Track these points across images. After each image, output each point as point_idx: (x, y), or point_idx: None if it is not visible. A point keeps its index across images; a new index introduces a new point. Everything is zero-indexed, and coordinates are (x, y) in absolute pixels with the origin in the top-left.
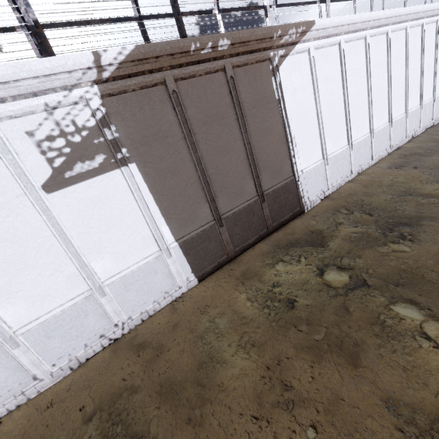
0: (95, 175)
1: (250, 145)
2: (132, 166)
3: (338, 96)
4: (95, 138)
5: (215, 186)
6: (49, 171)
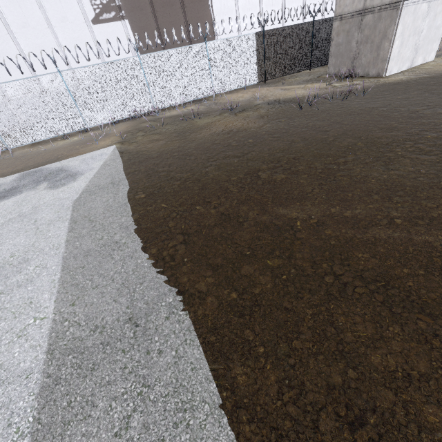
0: (111, 21)
1: (188, 25)
2: (126, 21)
3: (255, 5)
4: (111, 3)
5: (167, 44)
6: (94, 14)
